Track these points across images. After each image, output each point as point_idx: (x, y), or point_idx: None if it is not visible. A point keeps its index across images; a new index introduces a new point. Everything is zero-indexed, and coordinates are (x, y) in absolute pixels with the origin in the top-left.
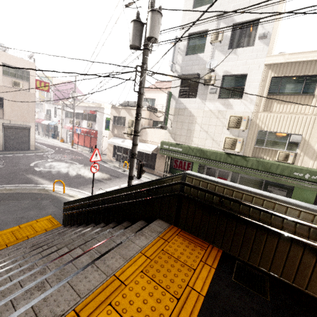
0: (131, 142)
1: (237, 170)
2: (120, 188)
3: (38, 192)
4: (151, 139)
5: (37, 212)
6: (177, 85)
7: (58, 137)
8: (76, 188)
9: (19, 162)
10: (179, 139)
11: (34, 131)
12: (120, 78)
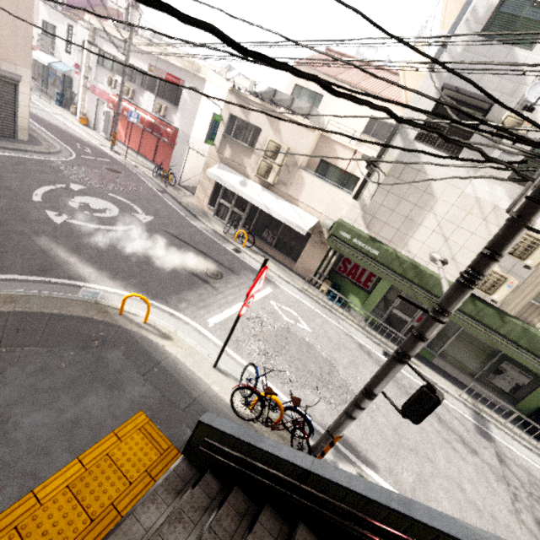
0: (261, 192)
1: (477, 331)
2: (455, 538)
3: (87, 316)
4: (308, 200)
5: (108, 399)
6: (423, 108)
7: (74, 109)
8: (163, 304)
9: (1, 181)
10: (379, 231)
11: (29, 91)
12: (516, 169)
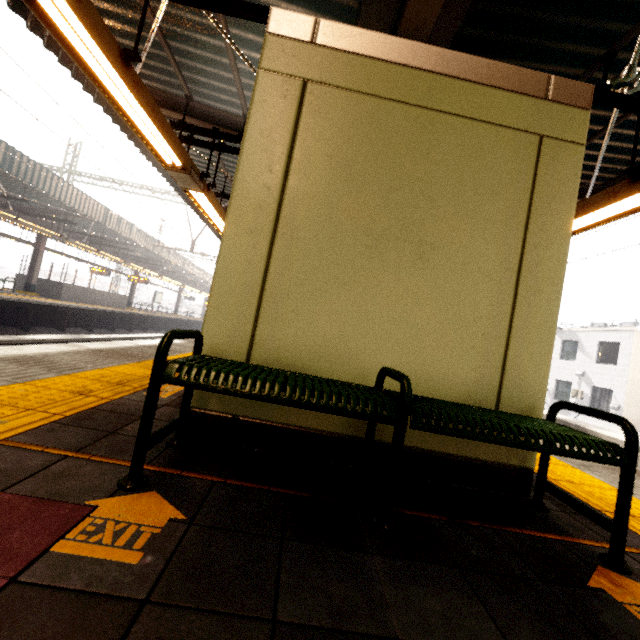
0: None
1: None
2: None
3: None
4: None
5: None
6: None
7: None
8: None
9: None
10: None
11: None
12: None
